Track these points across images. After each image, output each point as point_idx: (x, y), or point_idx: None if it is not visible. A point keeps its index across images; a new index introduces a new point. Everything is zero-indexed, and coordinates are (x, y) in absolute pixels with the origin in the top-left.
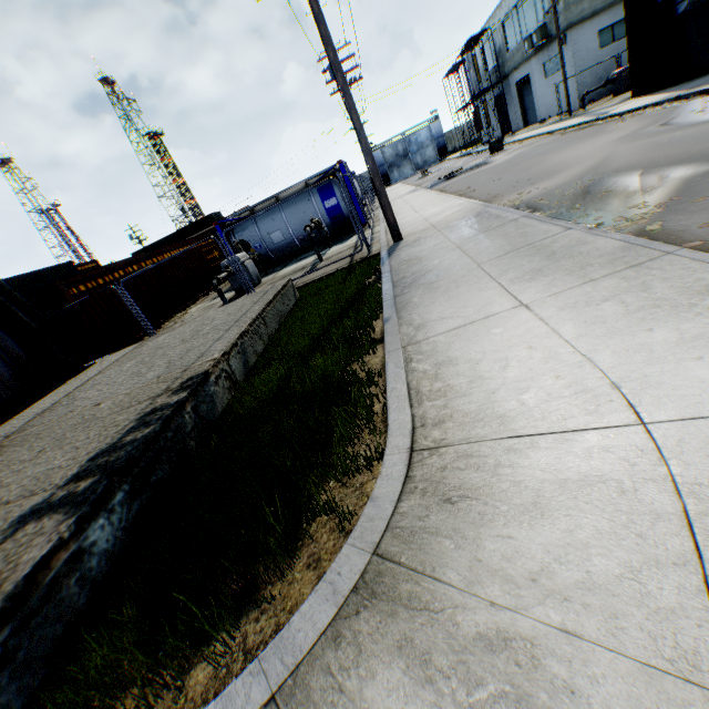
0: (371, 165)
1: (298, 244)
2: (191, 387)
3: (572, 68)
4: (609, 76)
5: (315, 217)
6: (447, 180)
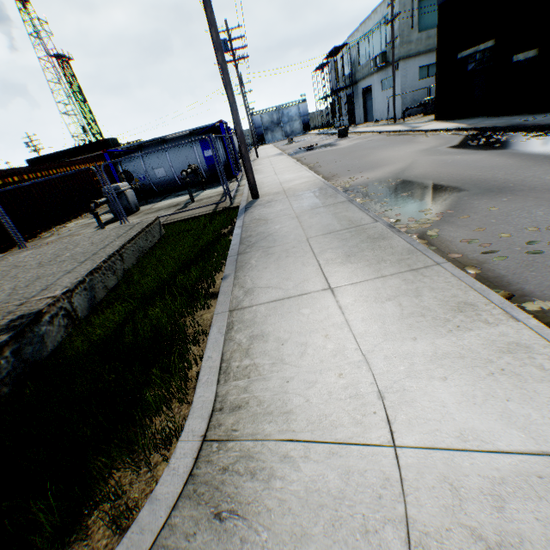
0: (239, 134)
1: (178, 181)
2: (16, 328)
3: (400, 88)
4: (423, 101)
5: (195, 162)
6: (304, 151)
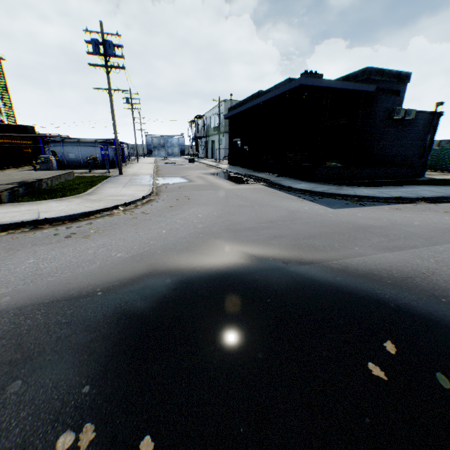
0: (117, 148)
1: (83, 163)
2: (39, 180)
3: (224, 145)
4: None
5: (95, 155)
6: (166, 164)
